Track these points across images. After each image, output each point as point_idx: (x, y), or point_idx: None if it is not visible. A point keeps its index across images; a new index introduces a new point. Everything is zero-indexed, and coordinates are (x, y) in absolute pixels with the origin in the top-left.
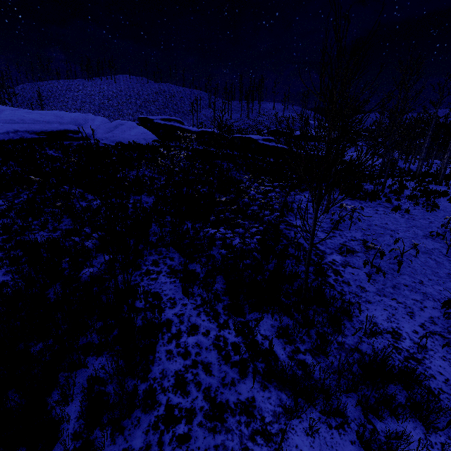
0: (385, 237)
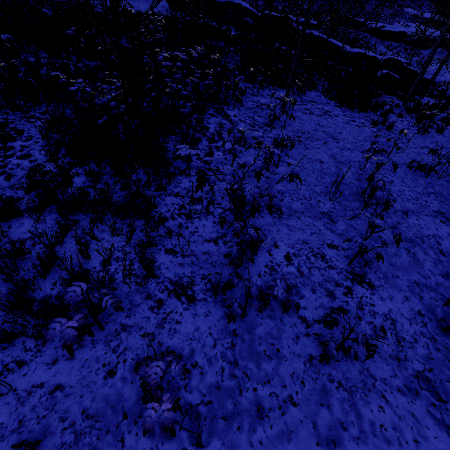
0: (316, 142)
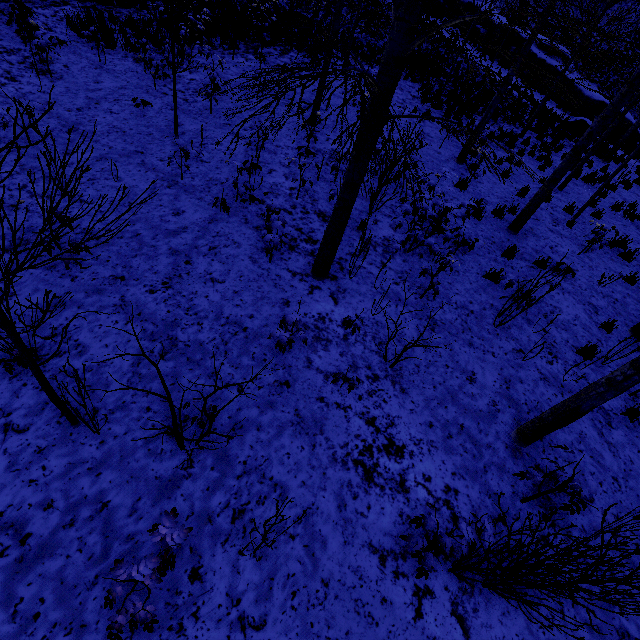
0: None
